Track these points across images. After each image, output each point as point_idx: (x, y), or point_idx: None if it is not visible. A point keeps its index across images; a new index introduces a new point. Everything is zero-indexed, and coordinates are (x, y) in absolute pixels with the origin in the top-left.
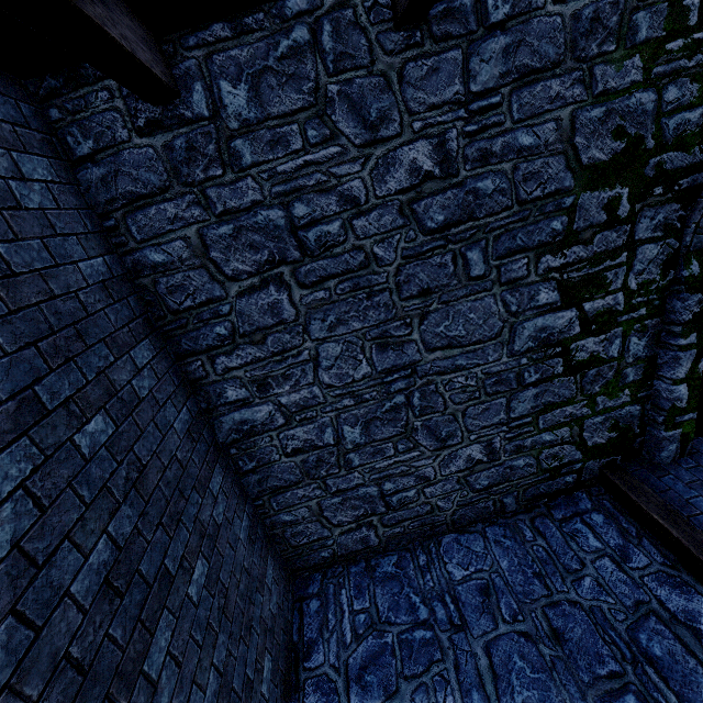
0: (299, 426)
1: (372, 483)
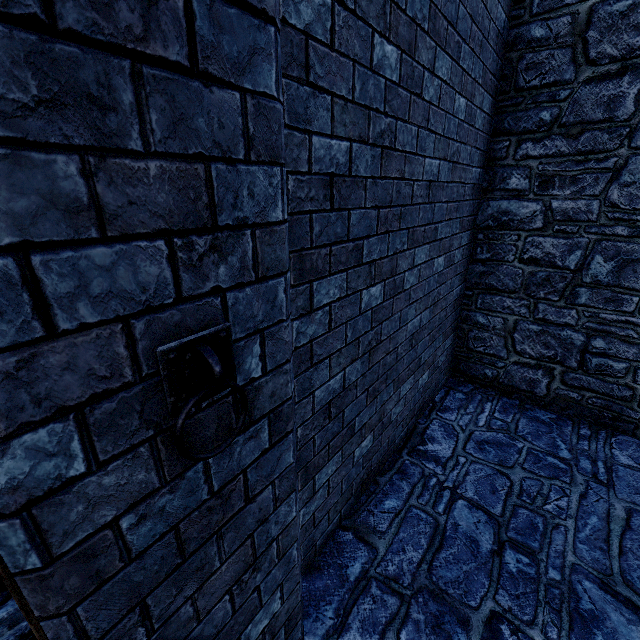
0: (551, 237)
1: (583, 331)
